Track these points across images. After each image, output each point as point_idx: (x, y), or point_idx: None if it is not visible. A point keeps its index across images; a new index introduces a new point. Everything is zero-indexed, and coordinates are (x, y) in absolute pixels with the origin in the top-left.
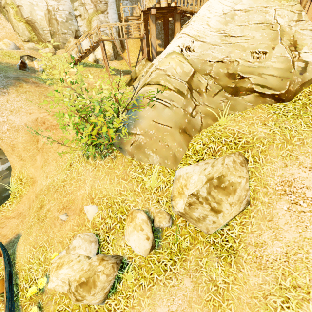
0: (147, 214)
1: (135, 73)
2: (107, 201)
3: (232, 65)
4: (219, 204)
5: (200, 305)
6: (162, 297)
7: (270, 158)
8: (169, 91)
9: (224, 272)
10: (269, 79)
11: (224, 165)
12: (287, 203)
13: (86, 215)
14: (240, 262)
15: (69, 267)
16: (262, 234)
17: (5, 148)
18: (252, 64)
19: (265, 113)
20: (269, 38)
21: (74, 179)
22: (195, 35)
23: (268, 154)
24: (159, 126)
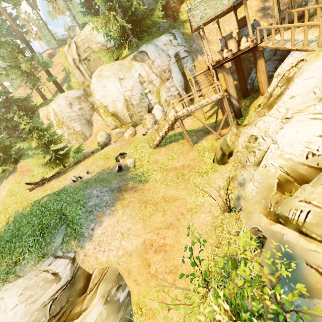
0: None
1: (227, 146)
2: None
3: None
4: None
5: None
6: None
7: None
8: None
9: None
10: None
11: None
12: None
13: None
14: None
15: None
16: None
17: (122, 272)
18: None
19: None
20: None
21: None
22: None
23: None
24: None
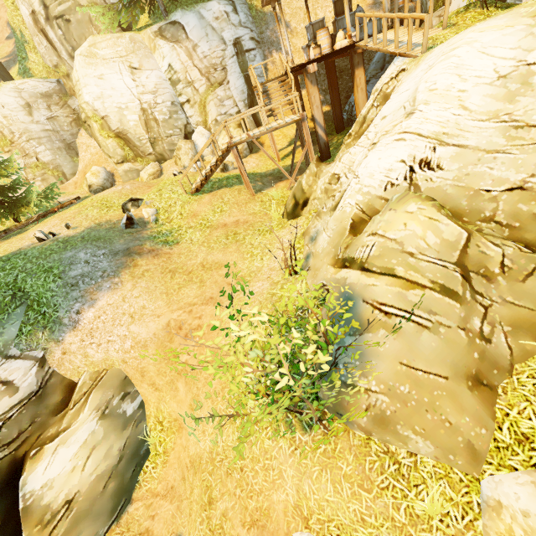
0: None
1: (301, 191)
2: (337, 532)
3: None
4: None
5: None
6: None
7: None
8: (422, 290)
9: None
10: None
11: None
12: None
13: None
14: None
15: None
16: None
17: (131, 374)
18: None
19: None
20: None
21: (259, 462)
22: (436, 134)
23: None
24: (417, 375)
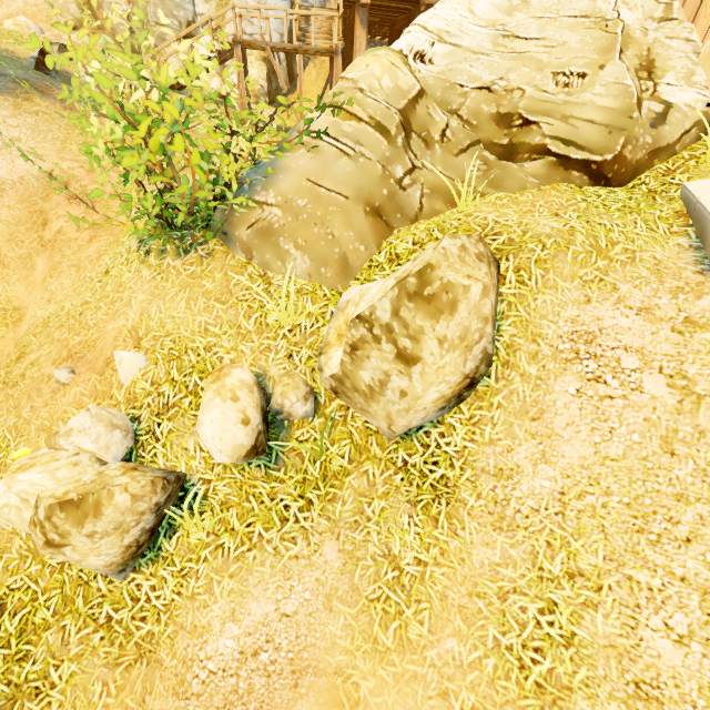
0: (260, 381)
1: None
2: (172, 345)
3: (509, 98)
4: (416, 341)
5: (353, 608)
6: (265, 578)
7: (554, 279)
8: (358, 123)
9: (422, 540)
10: (583, 128)
11: (439, 248)
12: (579, 380)
13: (116, 374)
14: (458, 515)
15: (46, 472)
16: (514, 448)
17: None
18: (551, 97)
19: (564, 198)
20: (596, 48)
21: (107, 298)
22: (439, 31)
23: (552, 270)
24: (320, 192)
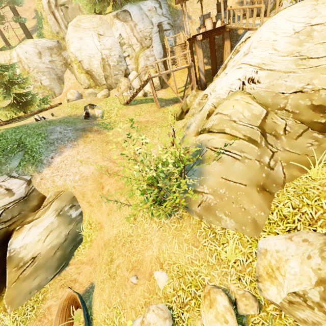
0: (226, 293)
1: (186, 105)
2: (177, 269)
3: (317, 95)
4: None
5: None
6: None
7: None
8: (238, 140)
9: None
10: None
11: None
12: None
13: (156, 282)
14: None
15: None
16: None
17: (77, 195)
18: None
19: None
20: None
21: (140, 236)
22: (258, 64)
23: None
24: (230, 184)
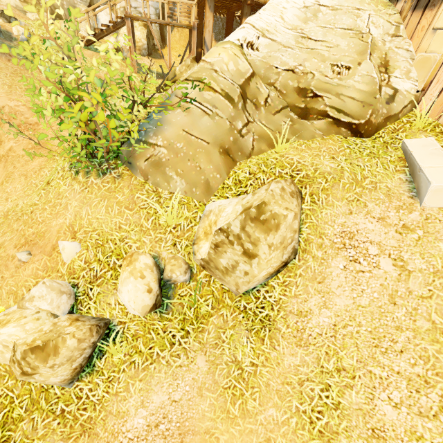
0: (156, 260)
1: (174, 75)
2: (97, 237)
3: (305, 78)
4: (255, 245)
5: (215, 393)
6: (161, 380)
7: (332, 200)
8: (214, 93)
9: (254, 351)
10: (348, 102)
11: (269, 190)
12: (345, 260)
13: (60, 256)
14: (275, 337)
15: (18, 326)
16: (308, 299)
17: None
18: (330, 80)
19: (337, 146)
20: (356, 51)
21: (50, 203)
22: (262, 29)
23: (331, 195)
24: (191, 139)
